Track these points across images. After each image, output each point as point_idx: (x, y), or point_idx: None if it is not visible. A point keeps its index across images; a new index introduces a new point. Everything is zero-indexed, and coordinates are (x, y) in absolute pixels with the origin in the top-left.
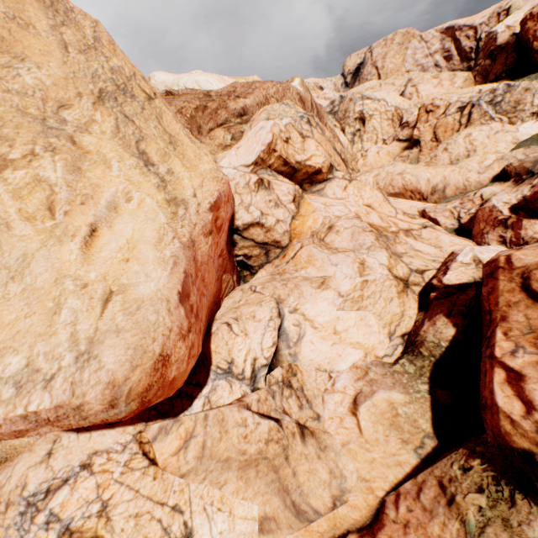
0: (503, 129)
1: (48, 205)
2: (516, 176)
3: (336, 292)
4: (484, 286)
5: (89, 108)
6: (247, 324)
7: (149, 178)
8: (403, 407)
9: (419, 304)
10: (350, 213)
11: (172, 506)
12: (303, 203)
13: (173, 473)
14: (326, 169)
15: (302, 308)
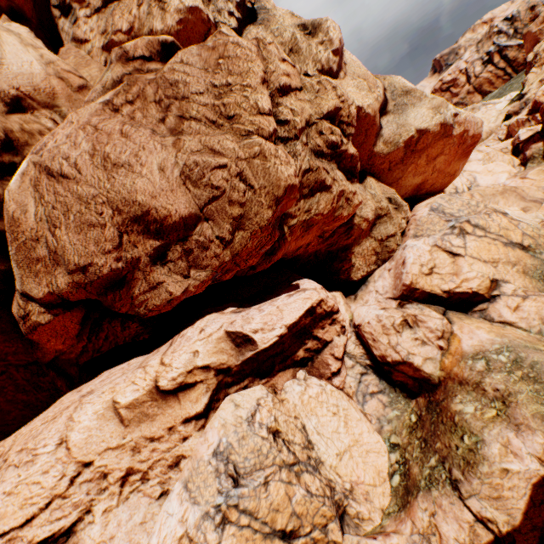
0: (488, 109)
1: None
2: (514, 114)
3: (477, 161)
4: (543, 117)
5: None
6: None
7: None
8: (543, 168)
9: (515, 157)
10: None
11: None
12: None
13: None
14: None
15: (466, 170)
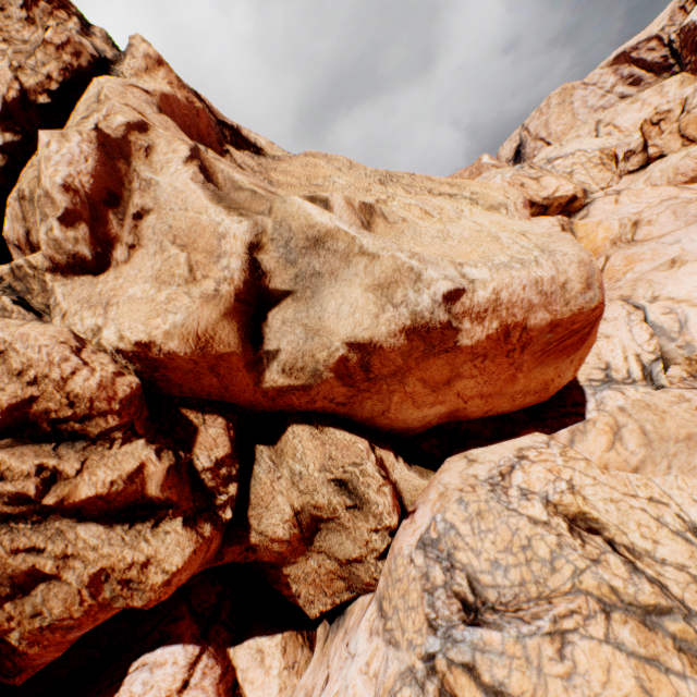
0: None
1: (424, 213)
2: None
3: None
4: None
5: (381, 188)
6: (599, 328)
7: (460, 202)
8: None
9: None
10: (650, 204)
11: (646, 498)
12: (575, 227)
13: (620, 470)
14: (580, 194)
15: (662, 294)
